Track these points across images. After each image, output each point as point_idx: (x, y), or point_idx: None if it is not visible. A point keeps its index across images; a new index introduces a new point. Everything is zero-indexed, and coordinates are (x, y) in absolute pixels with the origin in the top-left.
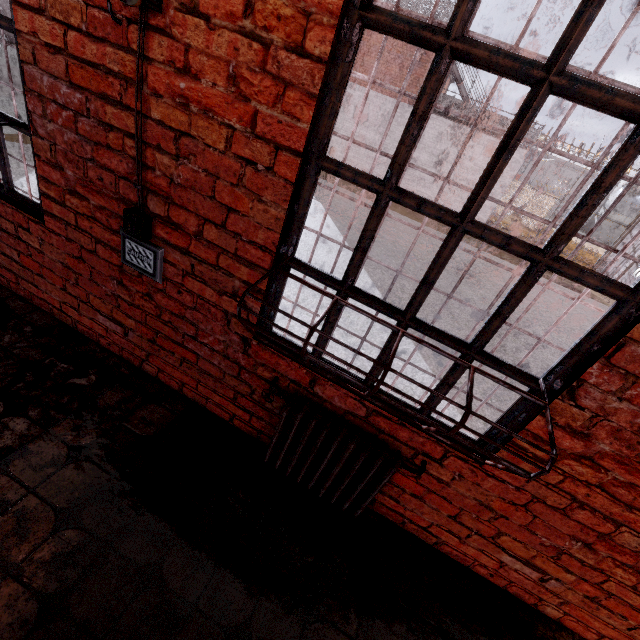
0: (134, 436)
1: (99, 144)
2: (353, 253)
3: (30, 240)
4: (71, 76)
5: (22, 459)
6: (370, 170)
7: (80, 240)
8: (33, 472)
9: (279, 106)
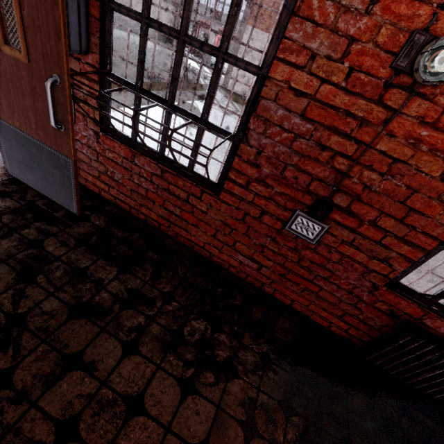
0: (285, 342)
1: (307, 157)
2: None
3: (197, 204)
4: (307, 112)
5: (241, 365)
6: None
7: (249, 210)
8: (252, 375)
9: None
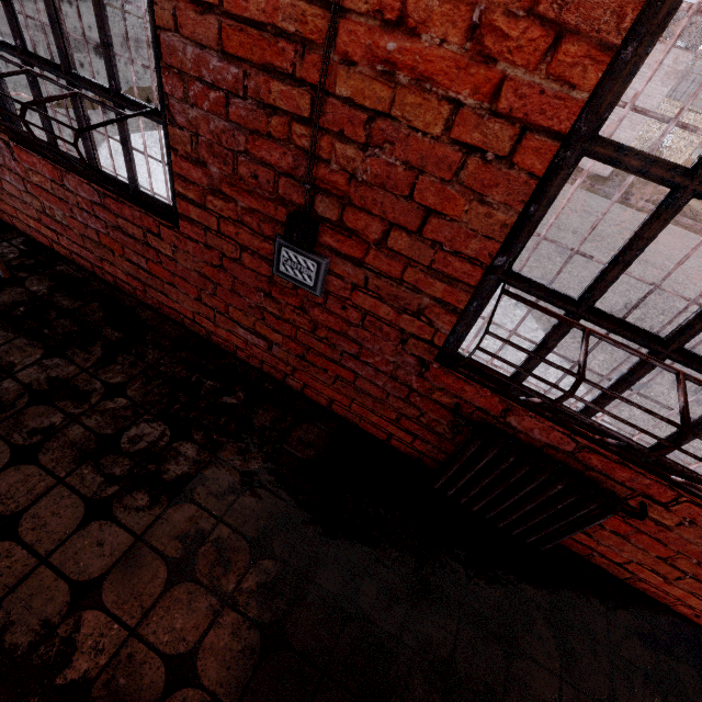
0: (297, 460)
1: (256, 132)
2: (607, 267)
3: (160, 246)
4: (224, 43)
5: (202, 486)
6: (651, 149)
7: (222, 247)
8: (216, 500)
9: (544, 67)
